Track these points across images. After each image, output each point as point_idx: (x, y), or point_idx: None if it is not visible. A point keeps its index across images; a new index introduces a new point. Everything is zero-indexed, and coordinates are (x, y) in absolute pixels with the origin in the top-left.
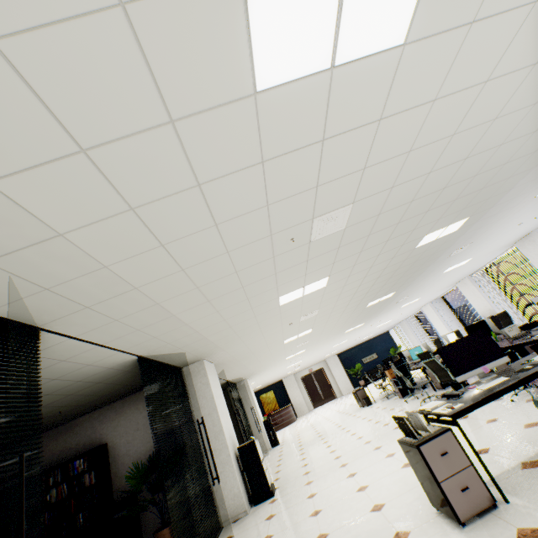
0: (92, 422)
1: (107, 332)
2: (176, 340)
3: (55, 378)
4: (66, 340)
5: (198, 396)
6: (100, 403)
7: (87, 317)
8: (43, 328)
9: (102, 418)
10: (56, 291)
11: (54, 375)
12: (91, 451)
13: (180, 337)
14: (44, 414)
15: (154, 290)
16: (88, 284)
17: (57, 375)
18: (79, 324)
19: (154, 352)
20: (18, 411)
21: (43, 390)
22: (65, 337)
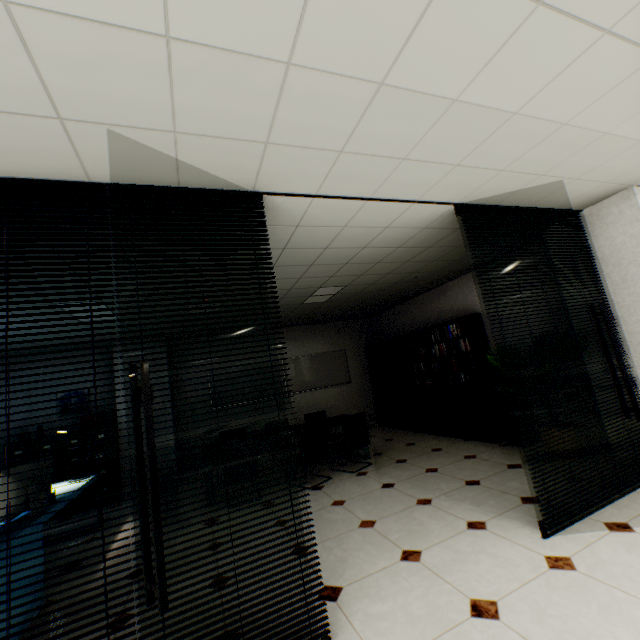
0: (460, 288)
1: (352, 177)
2: (516, 159)
3: (363, 247)
4: (312, 202)
5: (617, 260)
6: (459, 268)
7: (290, 160)
8: (260, 192)
9: (470, 285)
10: (189, 131)
11: (356, 244)
12: (463, 319)
13: (521, 151)
14: (400, 280)
15: (332, 50)
16: (205, 98)
17: (360, 243)
18: (294, 174)
19: (482, 194)
20: (246, 294)
21: (366, 259)
22: (304, 198)
